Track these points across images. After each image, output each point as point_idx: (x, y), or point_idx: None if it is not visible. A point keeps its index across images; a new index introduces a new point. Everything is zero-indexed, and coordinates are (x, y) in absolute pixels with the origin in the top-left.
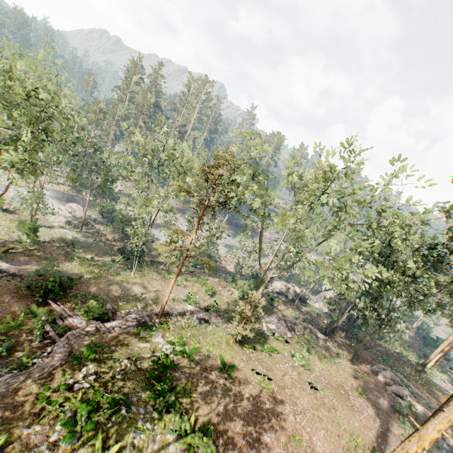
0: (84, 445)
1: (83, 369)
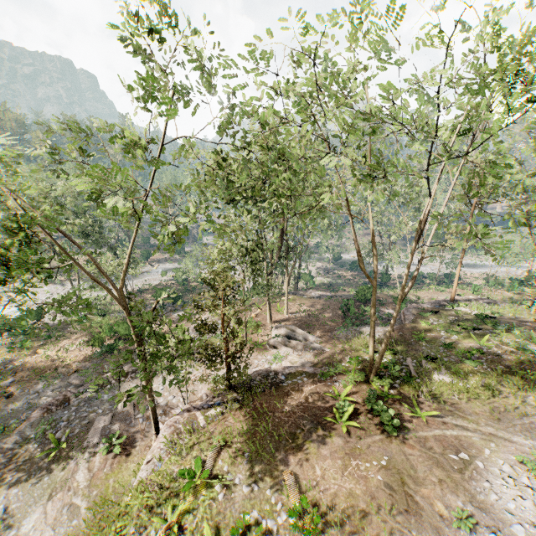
0: (464, 339)
1: (429, 319)
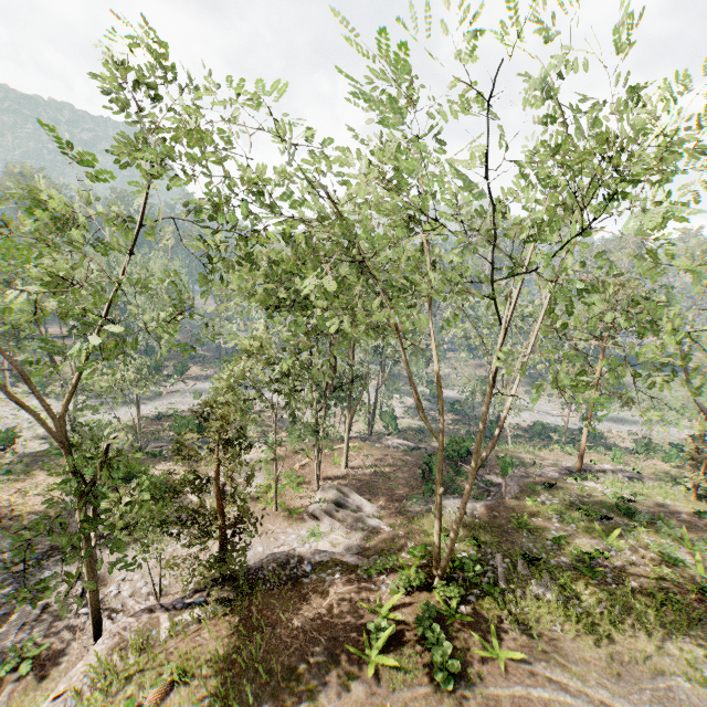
0: (585, 532)
1: (541, 495)
